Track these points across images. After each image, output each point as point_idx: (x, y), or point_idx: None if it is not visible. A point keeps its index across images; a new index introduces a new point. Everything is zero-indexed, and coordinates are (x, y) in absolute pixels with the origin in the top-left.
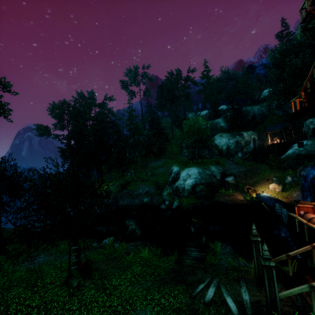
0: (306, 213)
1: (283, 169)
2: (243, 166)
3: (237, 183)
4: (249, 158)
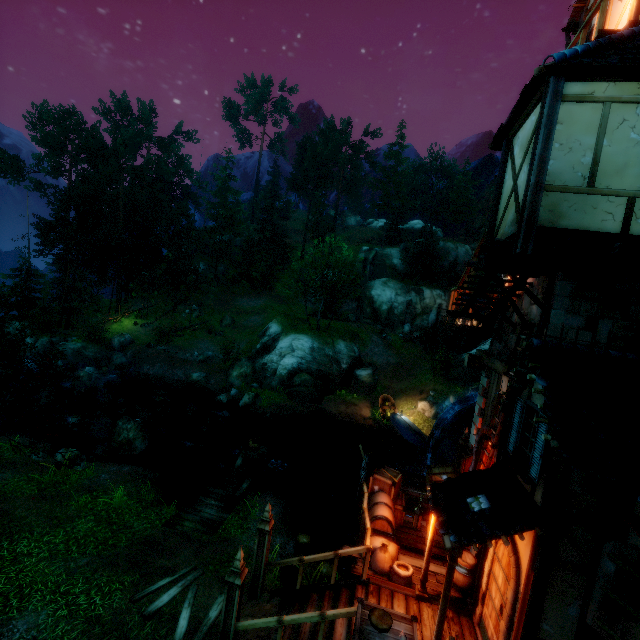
0: (381, 491)
1: (451, 380)
2: (398, 354)
3: (376, 383)
4: (420, 339)
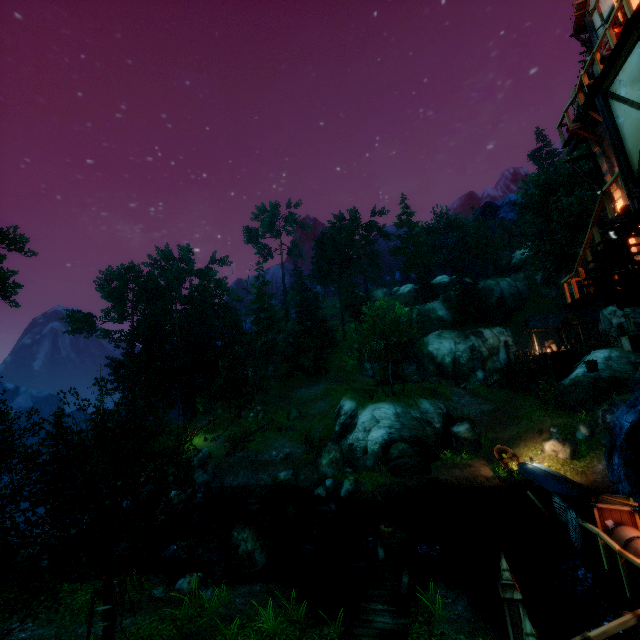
0: (619, 525)
1: (568, 409)
2: (488, 400)
3: (478, 437)
4: (500, 383)
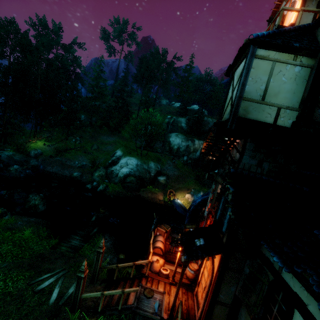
0: (160, 235)
1: (202, 184)
2: (179, 170)
3: (167, 184)
4: (191, 164)
